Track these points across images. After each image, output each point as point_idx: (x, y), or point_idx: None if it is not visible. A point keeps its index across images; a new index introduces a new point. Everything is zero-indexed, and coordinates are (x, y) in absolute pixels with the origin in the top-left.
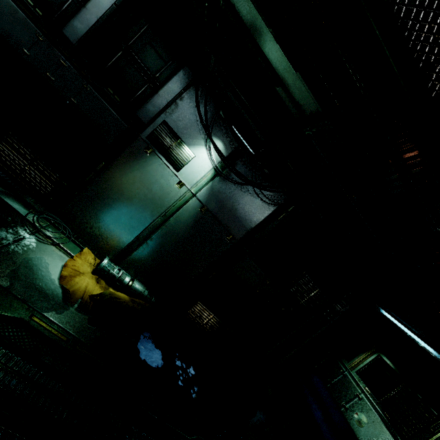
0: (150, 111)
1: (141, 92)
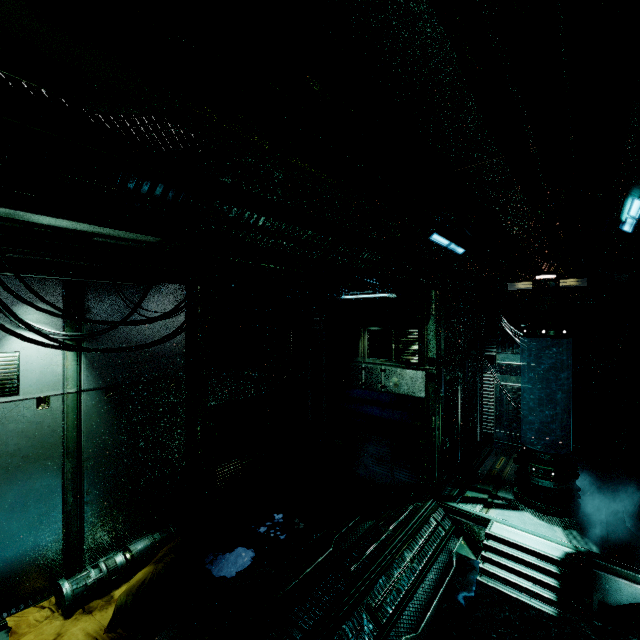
0: None
1: None
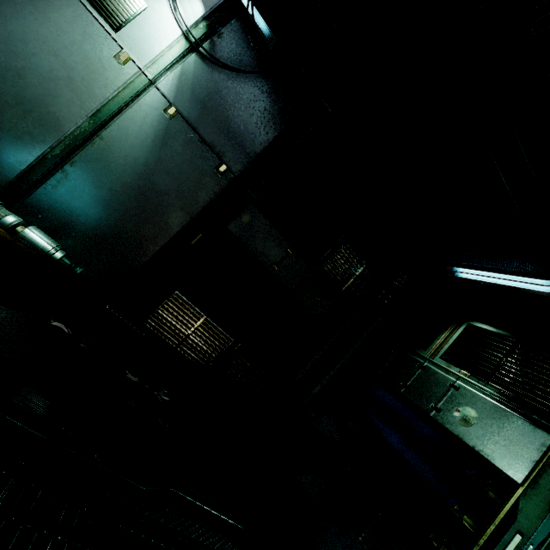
0: None
1: None
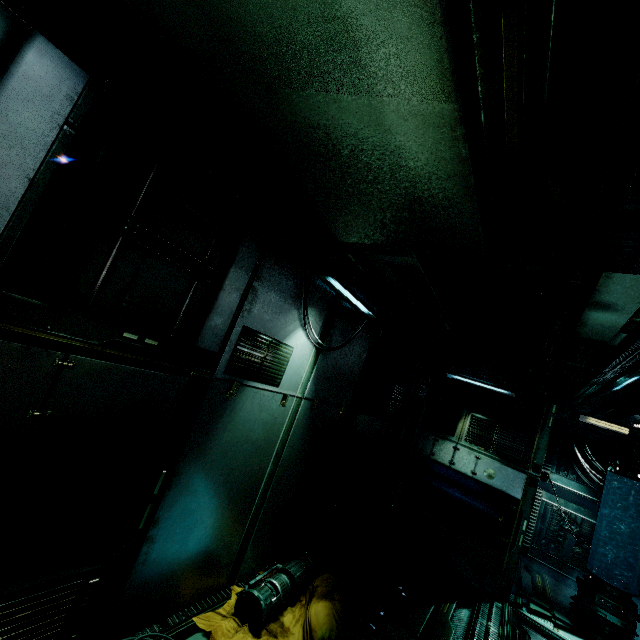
0: (218, 326)
1: (190, 300)
